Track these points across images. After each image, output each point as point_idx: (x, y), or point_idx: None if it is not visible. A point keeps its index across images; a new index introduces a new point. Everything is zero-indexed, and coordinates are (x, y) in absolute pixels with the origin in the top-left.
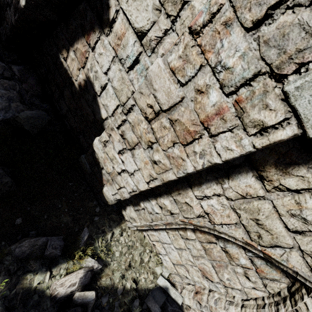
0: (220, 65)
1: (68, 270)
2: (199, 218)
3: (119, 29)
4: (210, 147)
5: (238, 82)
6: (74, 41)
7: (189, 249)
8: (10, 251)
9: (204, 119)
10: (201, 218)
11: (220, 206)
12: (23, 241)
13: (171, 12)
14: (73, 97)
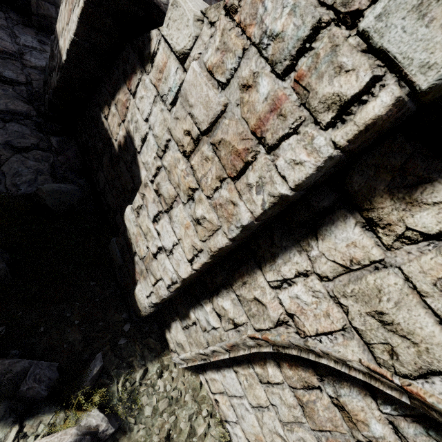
0: (266, 36)
1: (54, 428)
2: (278, 326)
3: (161, 60)
4: (269, 169)
5: (293, 49)
6: (116, 92)
7: (274, 406)
8: None
9: (256, 125)
10: (282, 327)
11: (309, 295)
12: None
13: (214, 18)
14: (112, 163)
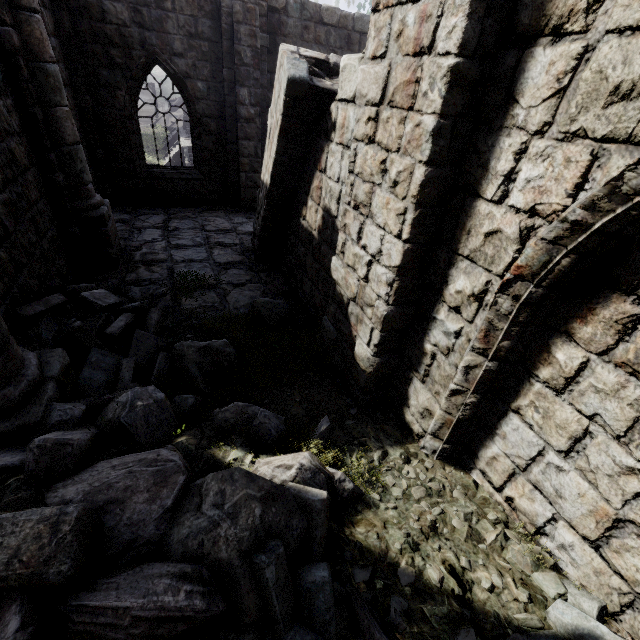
0: None
1: None
2: (524, 240)
3: (341, 119)
4: (434, 62)
5: None
6: (310, 185)
7: (593, 416)
8: (211, 417)
9: (414, 47)
10: (528, 235)
11: (538, 162)
12: (229, 404)
13: None
14: (315, 255)
